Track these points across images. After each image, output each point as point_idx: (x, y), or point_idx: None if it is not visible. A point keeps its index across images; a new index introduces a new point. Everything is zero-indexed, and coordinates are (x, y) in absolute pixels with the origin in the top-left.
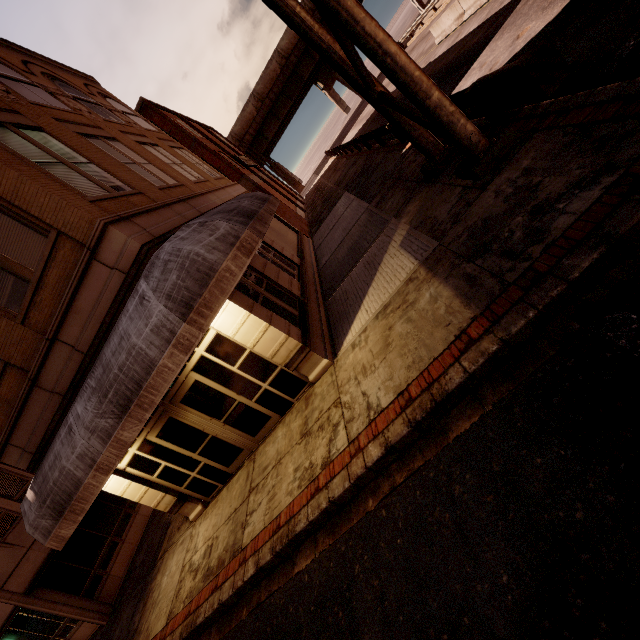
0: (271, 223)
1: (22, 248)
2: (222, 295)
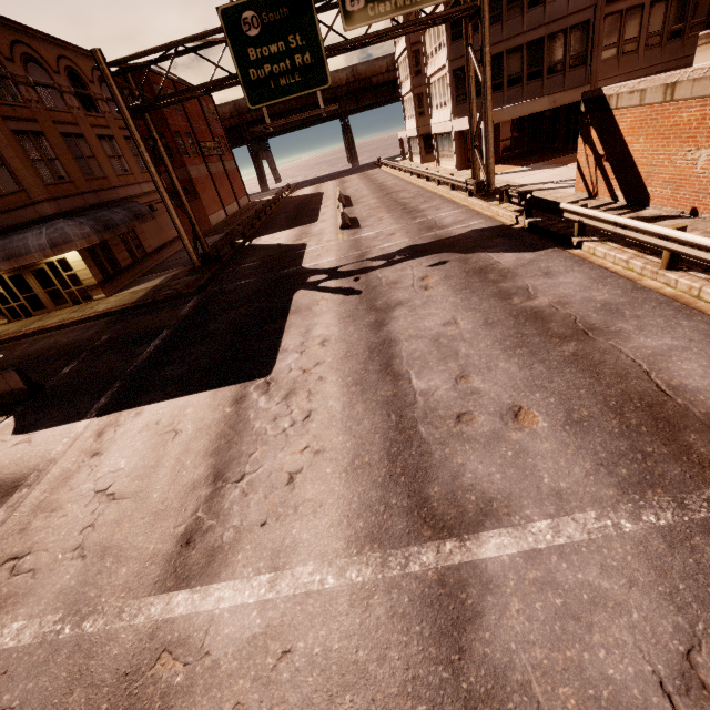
0: (163, 218)
1: (6, 183)
2: (70, 250)
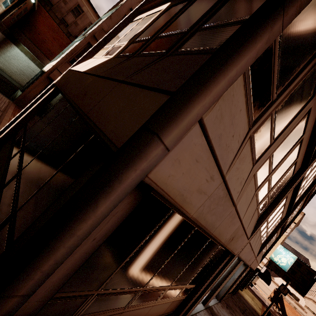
0: None
1: None
2: None
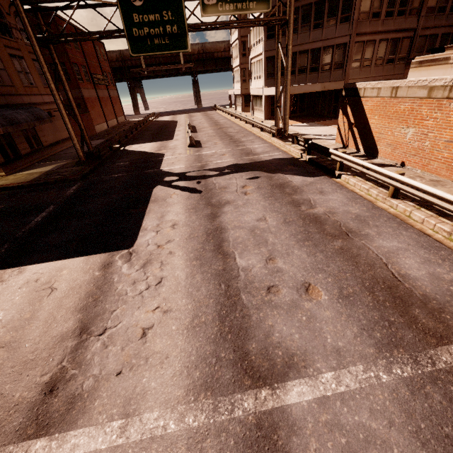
0: (59, 122)
1: None
2: None
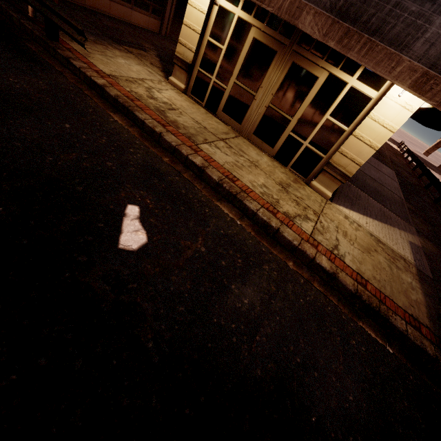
0: None
1: None
2: None
